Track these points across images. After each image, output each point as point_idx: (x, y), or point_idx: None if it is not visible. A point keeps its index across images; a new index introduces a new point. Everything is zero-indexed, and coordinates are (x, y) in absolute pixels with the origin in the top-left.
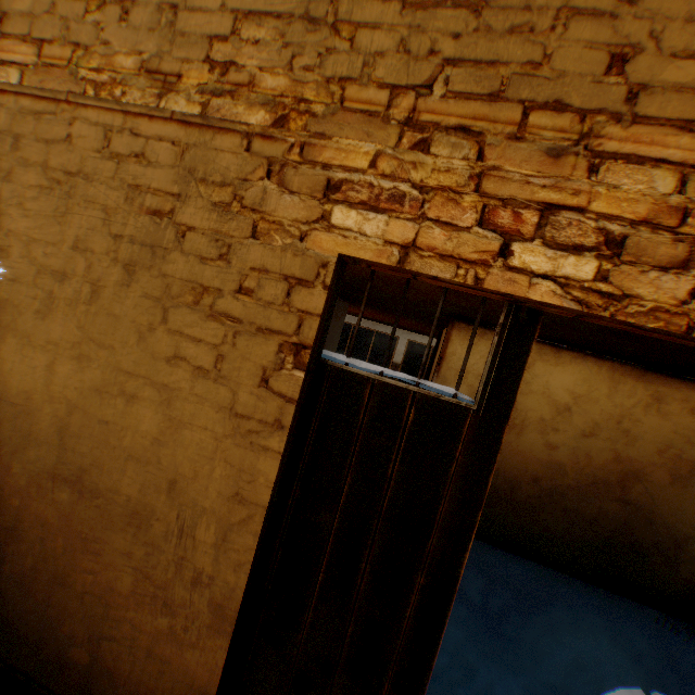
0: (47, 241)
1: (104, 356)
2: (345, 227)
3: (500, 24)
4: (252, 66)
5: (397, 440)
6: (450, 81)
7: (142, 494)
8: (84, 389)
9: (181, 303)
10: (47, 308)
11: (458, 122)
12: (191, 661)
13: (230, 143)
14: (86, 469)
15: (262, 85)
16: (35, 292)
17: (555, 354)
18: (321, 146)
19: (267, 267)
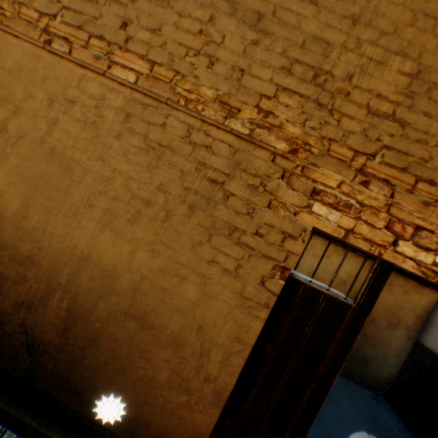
0: (139, 180)
1: (168, 253)
2: (319, 214)
3: (412, 135)
4: (282, 117)
5: (313, 315)
6: (383, 156)
7: (181, 330)
8: (152, 268)
9: (221, 233)
10: (134, 219)
11: (384, 176)
12: (197, 419)
13: (263, 155)
14: (147, 313)
15: (286, 129)
16: (127, 208)
17: (343, 252)
18: (313, 169)
19: (273, 225)
